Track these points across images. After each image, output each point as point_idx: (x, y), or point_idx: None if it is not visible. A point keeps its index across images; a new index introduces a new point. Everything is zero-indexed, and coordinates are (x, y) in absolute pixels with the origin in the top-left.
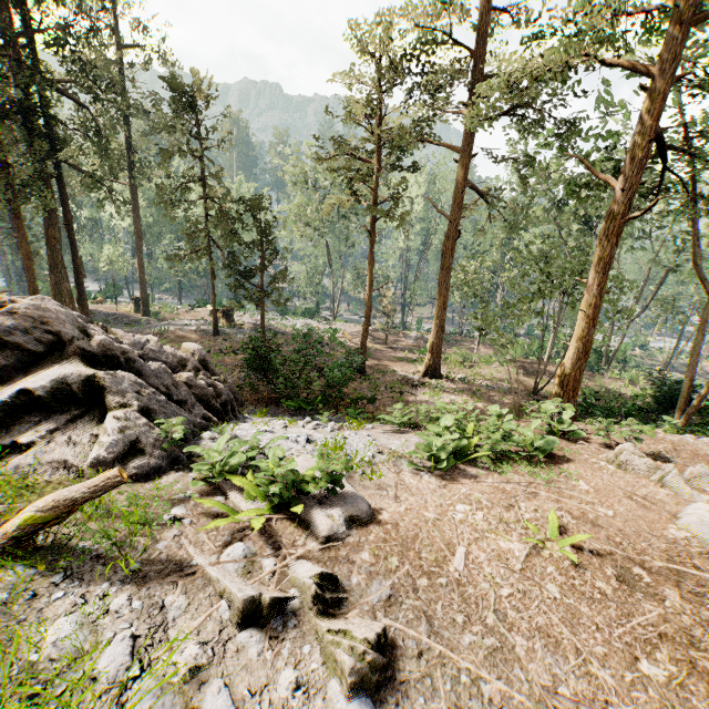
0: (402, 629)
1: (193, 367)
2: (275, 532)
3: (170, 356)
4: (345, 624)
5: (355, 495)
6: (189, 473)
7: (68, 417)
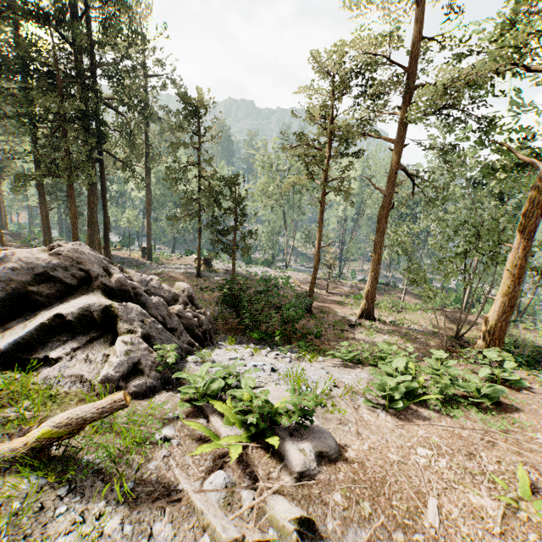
0: None
1: (183, 301)
2: (251, 461)
3: (166, 292)
4: None
5: (321, 429)
6: (178, 394)
7: (87, 338)
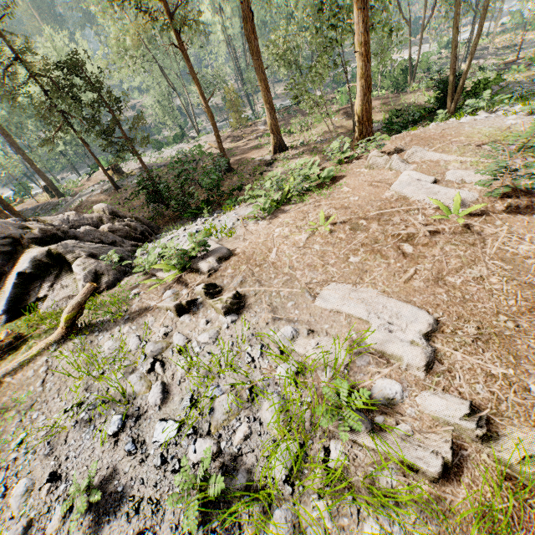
0: (247, 289)
1: (108, 219)
2: (184, 280)
3: (89, 219)
4: (221, 297)
5: (220, 248)
6: (135, 275)
7: (53, 276)
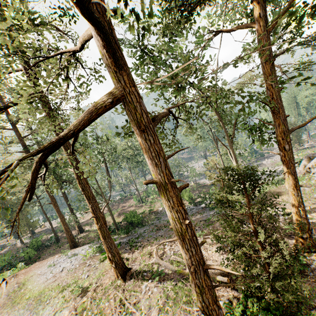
0: None
1: None
2: None
3: None
4: None
5: None
6: None
7: None
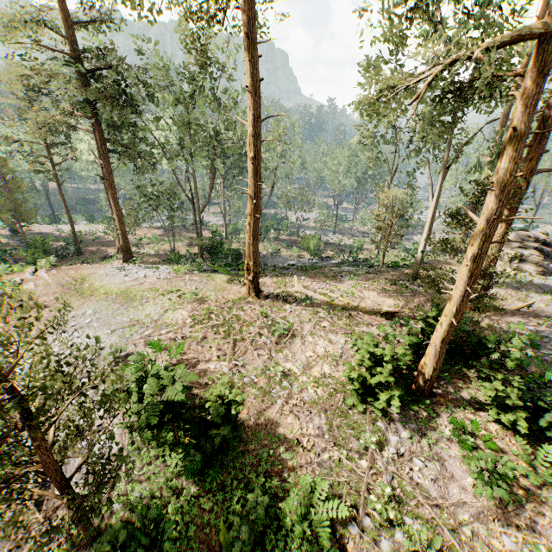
0: None
1: None
2: None
3: None
4: None
5: None
6: None
7: None
